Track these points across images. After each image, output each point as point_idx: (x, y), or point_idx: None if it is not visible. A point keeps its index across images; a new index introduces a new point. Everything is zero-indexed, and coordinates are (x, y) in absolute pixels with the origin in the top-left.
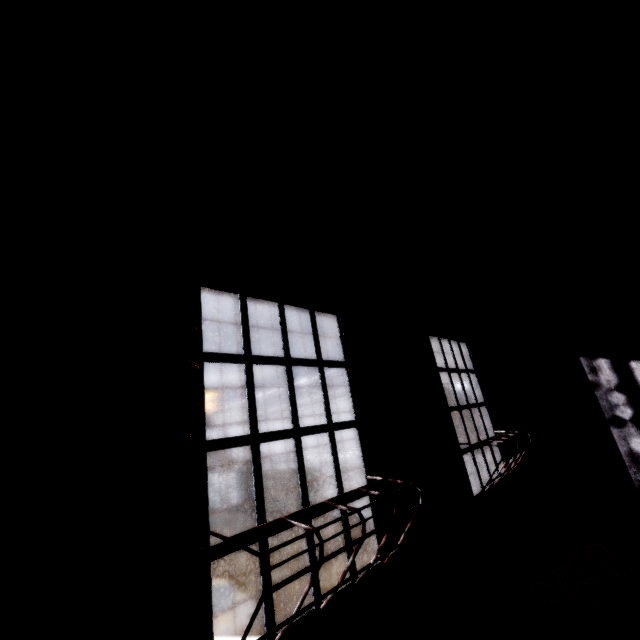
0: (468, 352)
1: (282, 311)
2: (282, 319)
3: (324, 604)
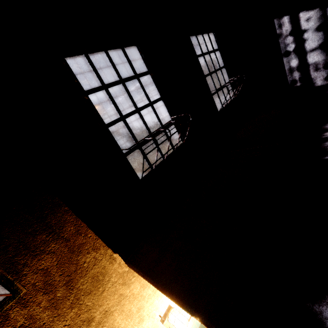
0: (214, 38)
1: (108, 55)
2: (110, 60)
3: (165, 157)
